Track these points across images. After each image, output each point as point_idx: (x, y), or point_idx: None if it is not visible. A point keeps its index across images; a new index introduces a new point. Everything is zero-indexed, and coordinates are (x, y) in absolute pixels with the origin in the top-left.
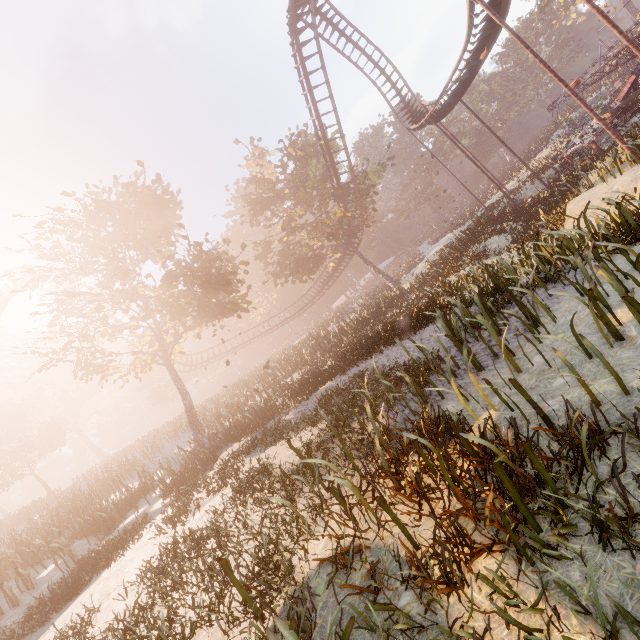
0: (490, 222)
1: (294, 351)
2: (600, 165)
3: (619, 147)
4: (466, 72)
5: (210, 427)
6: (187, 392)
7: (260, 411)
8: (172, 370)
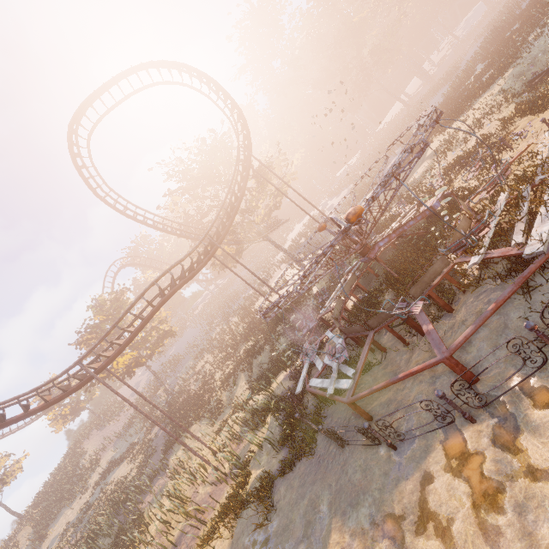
0: (281, 322)
1: (238, 311)
2: (284, 375)
3: (228, 424)
4: (181, 277)
5: (166, 398)
6: (159, 379)
7: (176, 401)
8: (151, 371)
